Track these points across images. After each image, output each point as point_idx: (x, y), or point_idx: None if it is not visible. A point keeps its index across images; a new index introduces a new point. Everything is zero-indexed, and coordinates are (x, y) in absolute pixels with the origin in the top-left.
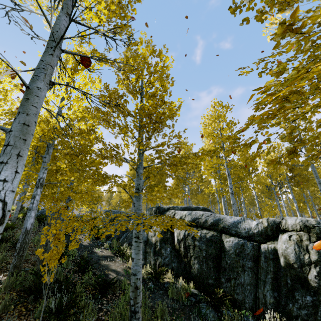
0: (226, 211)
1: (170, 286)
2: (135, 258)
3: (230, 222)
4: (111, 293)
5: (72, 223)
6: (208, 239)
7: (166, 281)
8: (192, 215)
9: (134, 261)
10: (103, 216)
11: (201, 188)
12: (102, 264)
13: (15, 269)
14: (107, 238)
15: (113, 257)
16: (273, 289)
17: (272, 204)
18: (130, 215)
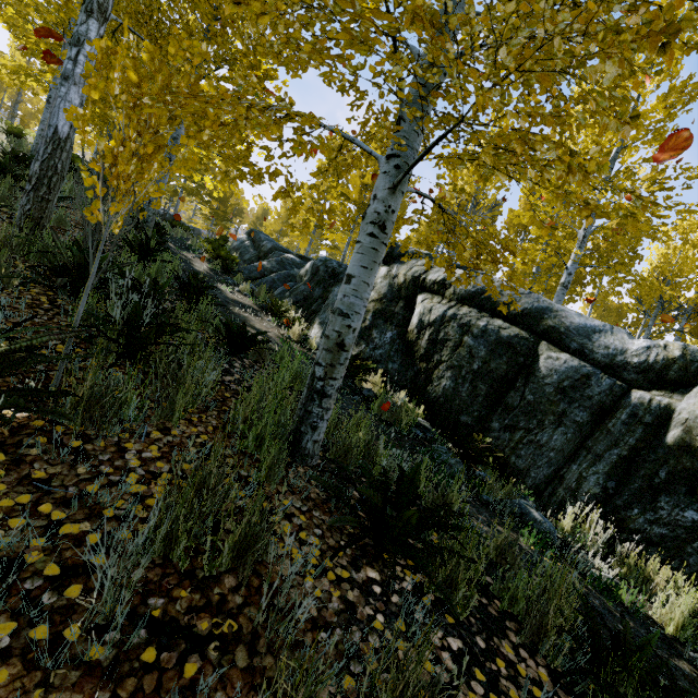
0: None
1: (374, 397)
2: (356, 277)
3: (575, 323)
4: (251, 359)
5: (195, 83)
6: (502, 341)
7: (365, 388)
8: (480, 282)
9: (353, 284)
10: (242, 240)
11: None
12: (234, 311)
13: (29, 224)
14: (247, 280)
15: (258, 311)
16: (609, 475)
17: None
18: (306, 256)
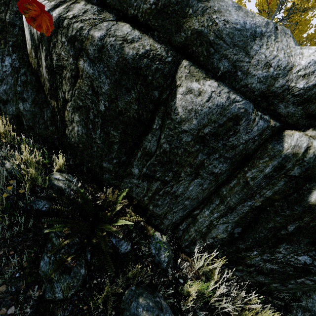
0: None
1: None
2: None
3: (231, 22)
4: None
5: None
6: (127, 66)
7: None
8: None
9: None
10: None
11: None
12: None
13: None
14: None
15: None
16: (238, 223)
17: None
18: None
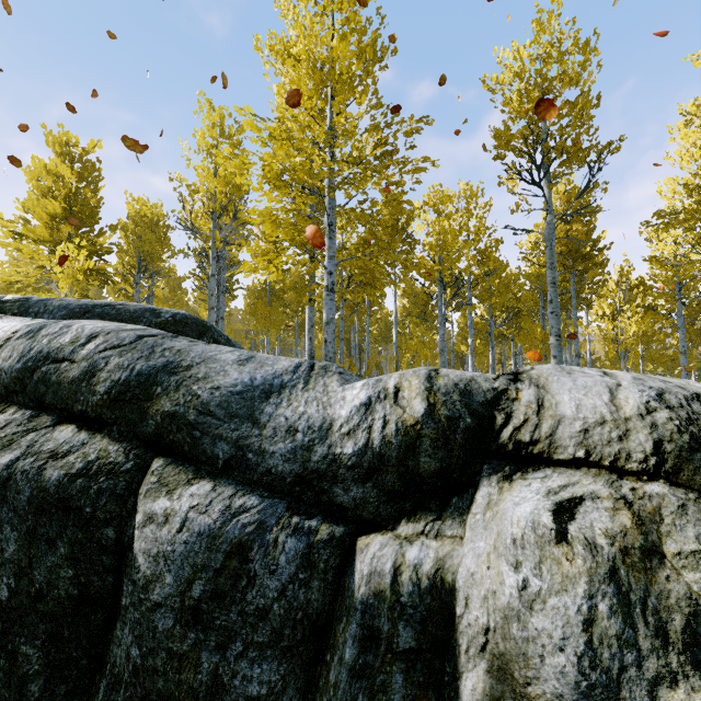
0: (313, 346)
1: None
2: None
3: (224, 386)
4: None
5: None
6: (47, 500)
7: None
8: (36, 341)
9: None
10: None
11: (275, 287)
12: None
13: None
14: None
15: None
16: None
17: (426, 336)
18: None
